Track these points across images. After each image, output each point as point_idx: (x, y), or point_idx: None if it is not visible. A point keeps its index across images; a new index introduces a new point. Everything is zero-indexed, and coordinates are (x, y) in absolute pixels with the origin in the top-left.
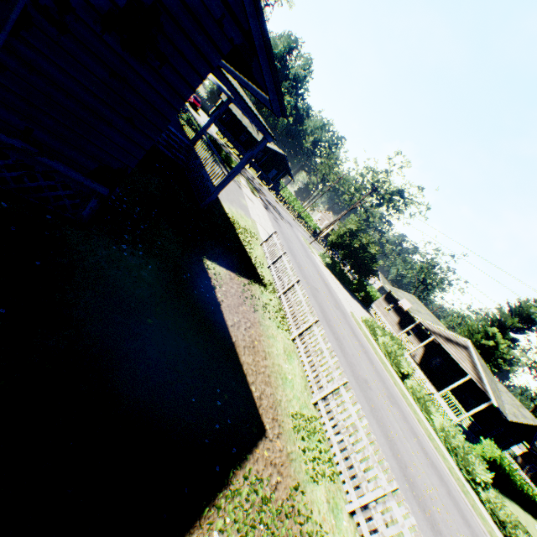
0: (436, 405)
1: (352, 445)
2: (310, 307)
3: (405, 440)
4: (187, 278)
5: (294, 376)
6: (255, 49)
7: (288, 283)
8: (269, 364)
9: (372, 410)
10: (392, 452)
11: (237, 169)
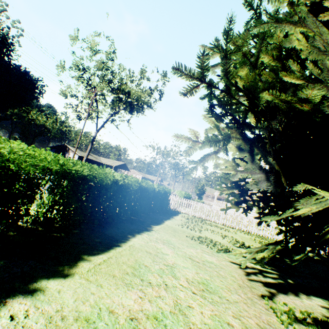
0: None
1: None
2: None
3: None
4: None
5: None
6: None
7: None
8: None
9: None
10: None
11: None
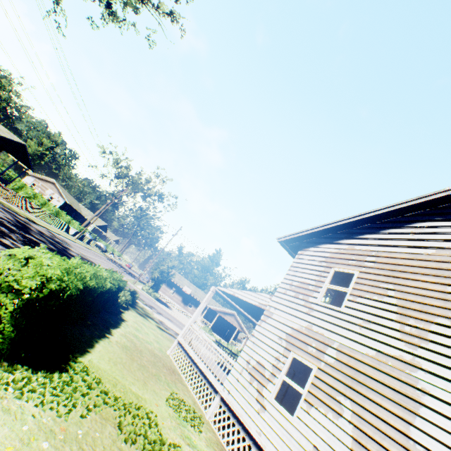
0: None
1: None
2: None
3: None
4: None
5: None
6: None
7: None
8: None
9: None
10: None
11: None
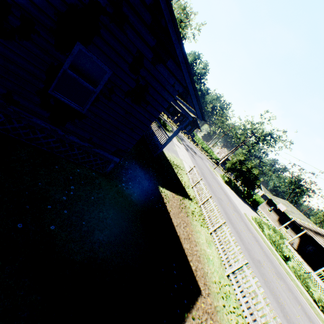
0: (314, 281)
1: (254, 305)
2: (219, 213)
3: (292, 306)
4: (152, 198)
5: (213, 257)
6: (190, 95)
7: (204, 197)
8: (198, 249)
9: (265, 282)
10: (282, 314)
11: (173, 135)
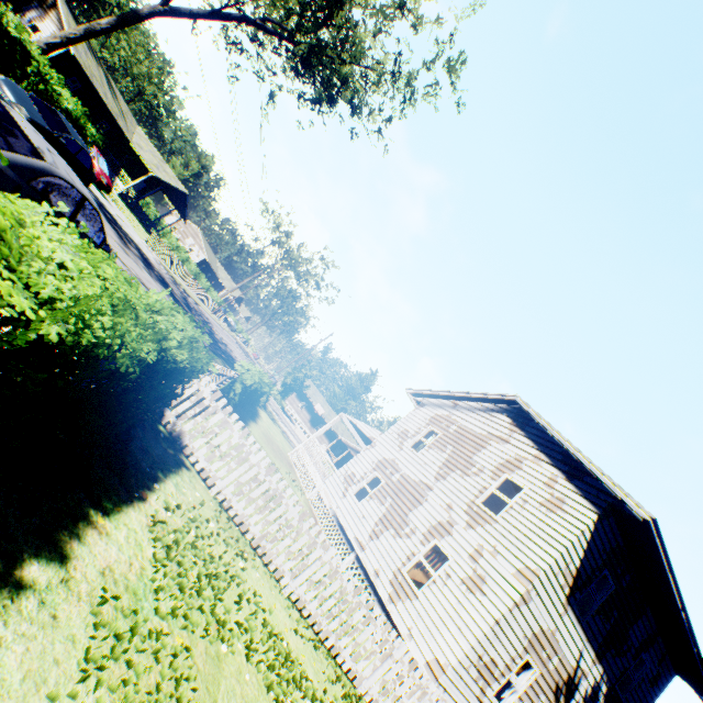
0: None
1: None
2: None
3: None
4: None
5: None
6: None
7: None
8: None
9: None
10: None
11: None
